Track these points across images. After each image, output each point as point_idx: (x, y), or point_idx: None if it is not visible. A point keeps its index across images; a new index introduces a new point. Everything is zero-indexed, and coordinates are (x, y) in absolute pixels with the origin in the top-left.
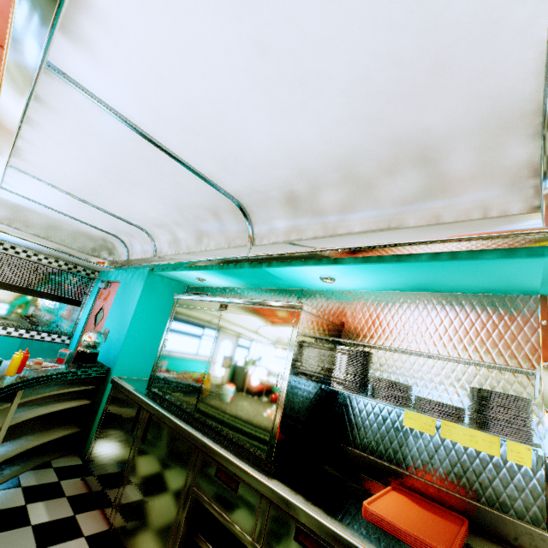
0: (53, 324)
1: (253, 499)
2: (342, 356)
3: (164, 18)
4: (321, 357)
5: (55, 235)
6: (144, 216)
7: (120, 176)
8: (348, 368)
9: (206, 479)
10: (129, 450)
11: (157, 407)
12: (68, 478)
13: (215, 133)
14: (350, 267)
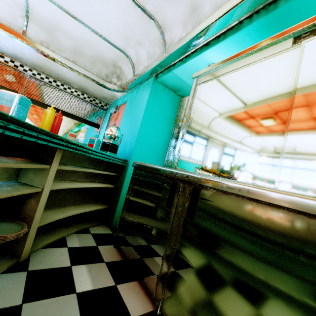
0: (83, 139)
1: None
2: None
3: None
4: None
5: (79, 60)
6: None
7: None
8: None
9: None
10: (168, 227)
11: (207, 176)
12: (103, 244)
13: None
14: None
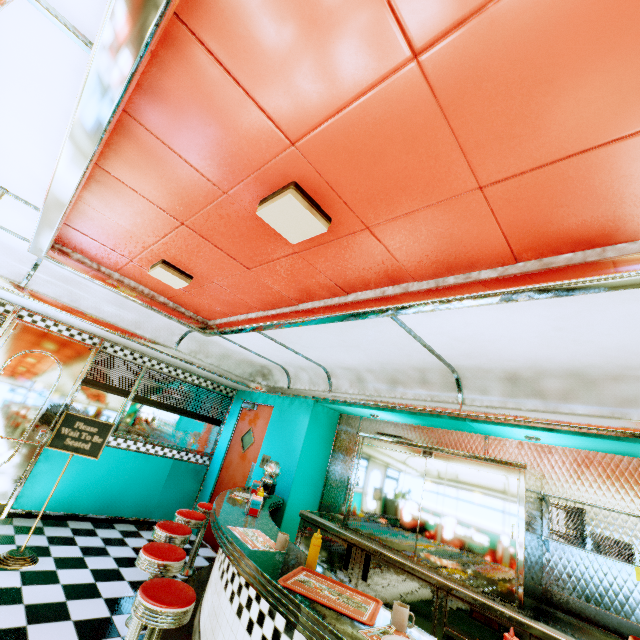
0: (197, 444)
1: (520, 639)
2: (559, 511)
3: (502, 313)
4: (535, 509)
5: (225, 363)
6: (338, 361)
7: (354, 344)
8: (568, 523)
9: (459, 619)
10: None
11: (376, 546)
12: None
13: (479, 344)
14: (565, 435)
